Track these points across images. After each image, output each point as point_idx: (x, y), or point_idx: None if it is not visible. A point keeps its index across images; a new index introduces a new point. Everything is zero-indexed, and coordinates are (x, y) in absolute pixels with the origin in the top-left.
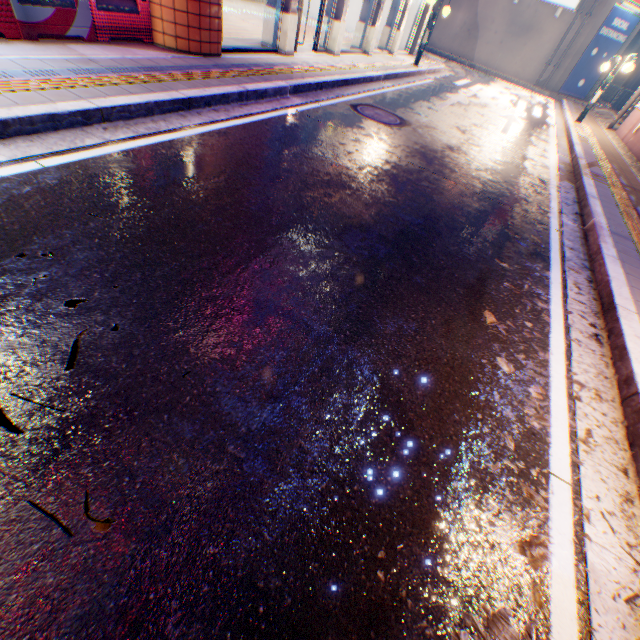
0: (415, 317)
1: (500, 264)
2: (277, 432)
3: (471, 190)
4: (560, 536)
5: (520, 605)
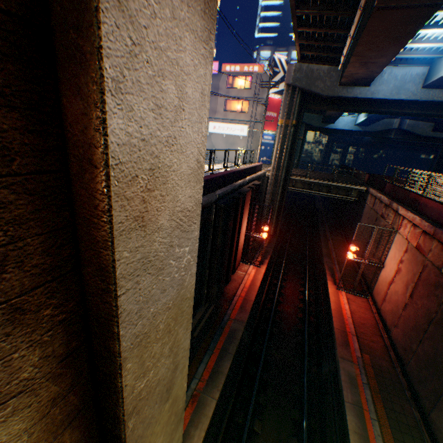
0: None
1: None
2: None
3: None
4: None
5: None
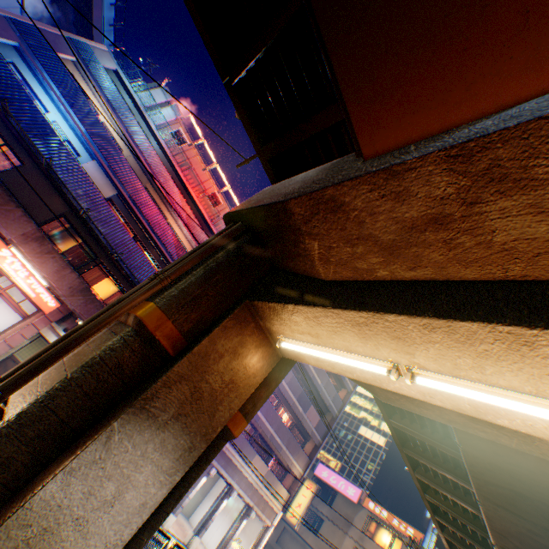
0: None
1: None
2: None
3: None
4: None
5: None
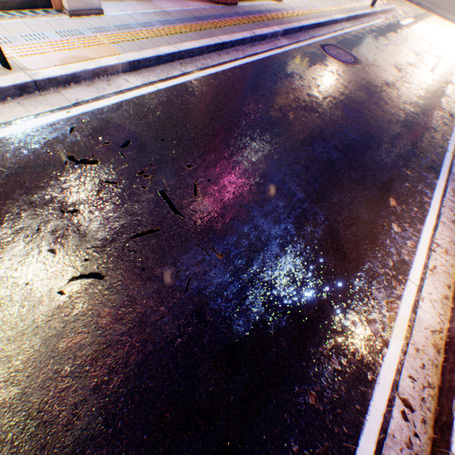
0: (349, 196)
1: (405, 172)
2: (281, 237)
3: (396, 119)
4: (406, 303)
5: (381, 320)
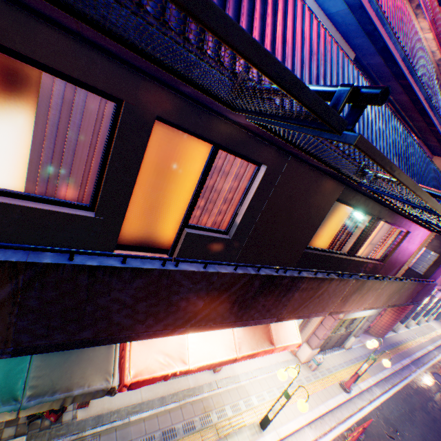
0: None
1: None
2: None
3: None
4: None
5: None
